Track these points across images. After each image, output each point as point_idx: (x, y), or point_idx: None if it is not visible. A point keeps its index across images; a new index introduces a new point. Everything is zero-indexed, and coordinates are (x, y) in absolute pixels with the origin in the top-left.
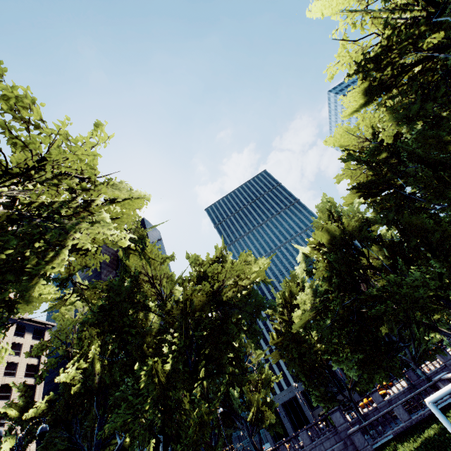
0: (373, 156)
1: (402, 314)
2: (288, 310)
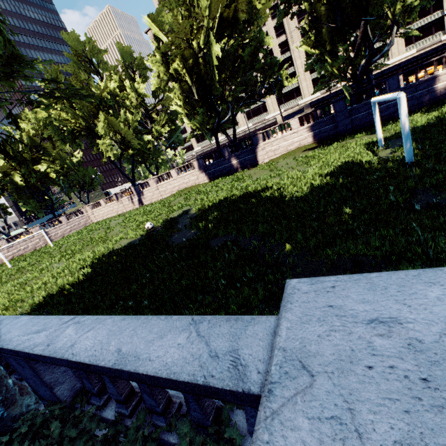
0: None
1: None
2: None
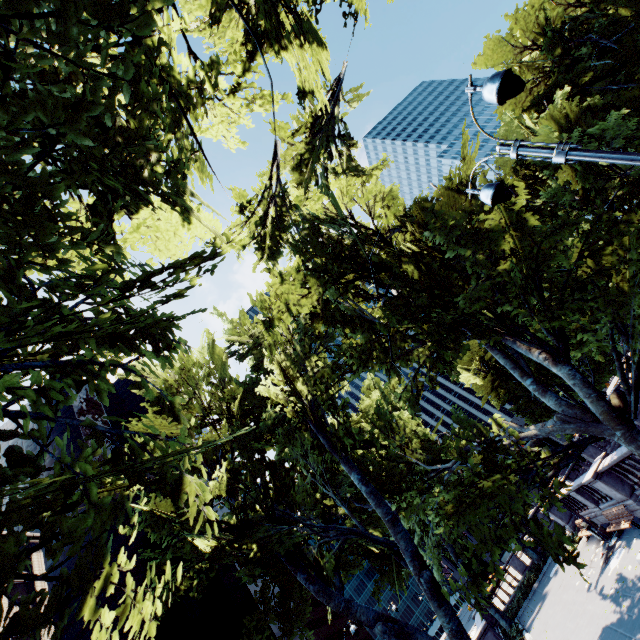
0: (551, 50)
1: None
2: None
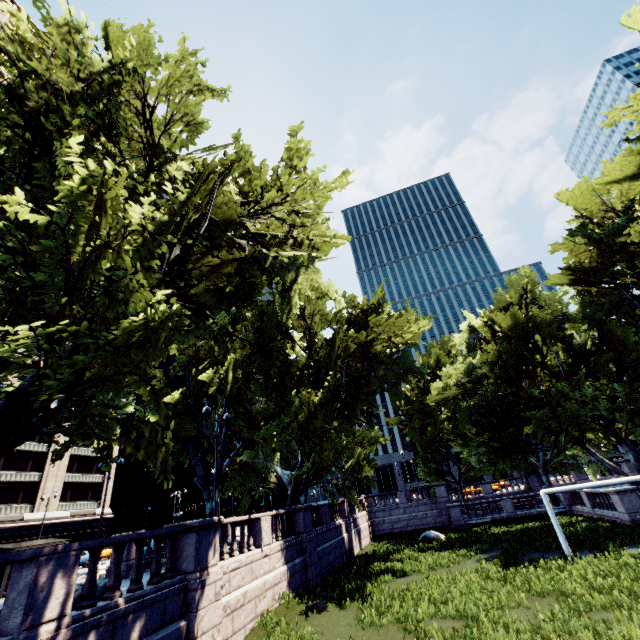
0: (611, 238)
1: (554, 422)
2: (428, 380)
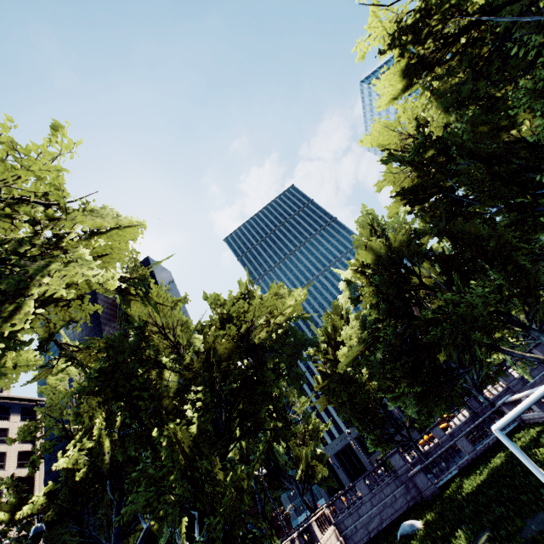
0: (417, 155)
1: (460, 336)
2: (333, 348)
